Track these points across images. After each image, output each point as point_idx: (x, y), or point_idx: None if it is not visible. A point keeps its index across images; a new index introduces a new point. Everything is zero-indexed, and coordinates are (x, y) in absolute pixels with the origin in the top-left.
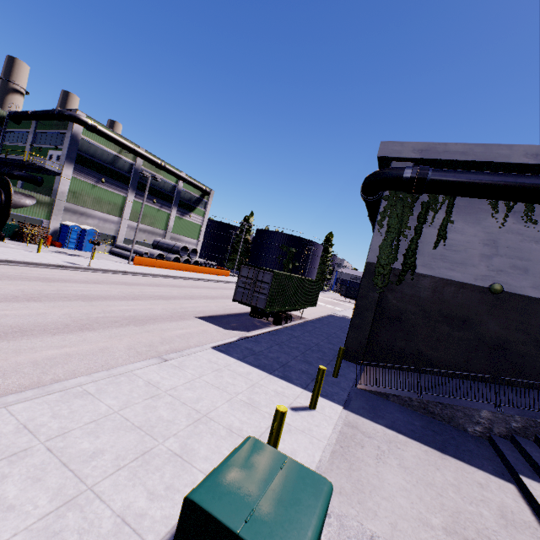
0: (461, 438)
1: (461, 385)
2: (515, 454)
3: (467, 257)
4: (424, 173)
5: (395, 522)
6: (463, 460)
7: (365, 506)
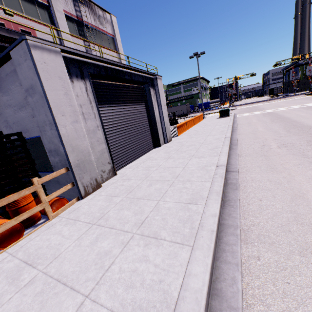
0: None
1: None
2: None
3: None
4: (306, 63)
5: None
6: None
7: None
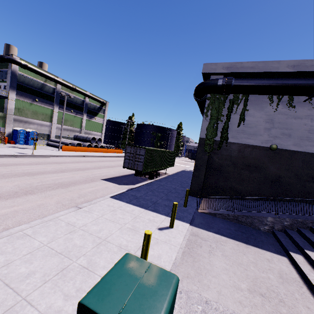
0: (257, 234)
1: (256, 203)
2: (286, 240)
3: (257, 130)
4: (230, 81)
5: (220, 290)
6: (258, 247)
7: (202, 283)
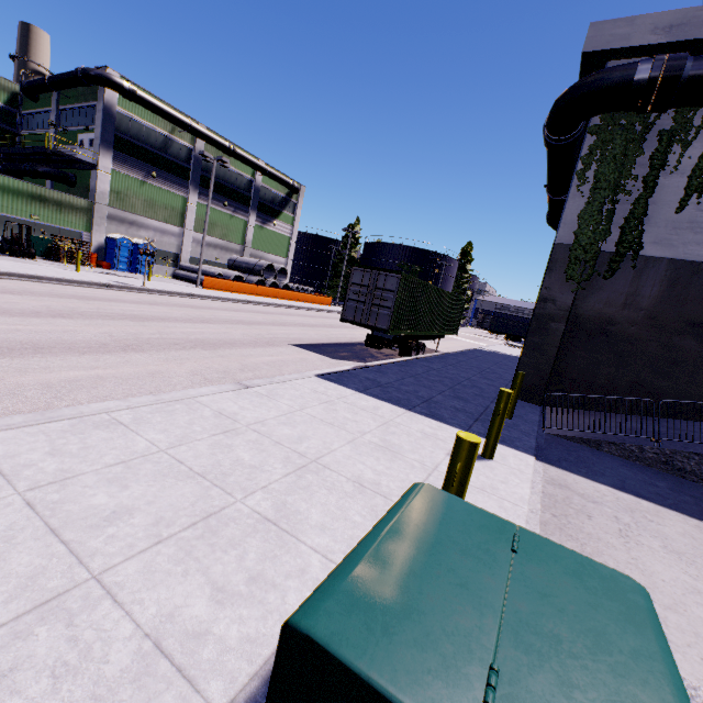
0: None
1: None
2: None
3: None
4: (678, 64)
5: None
6: None
7: None
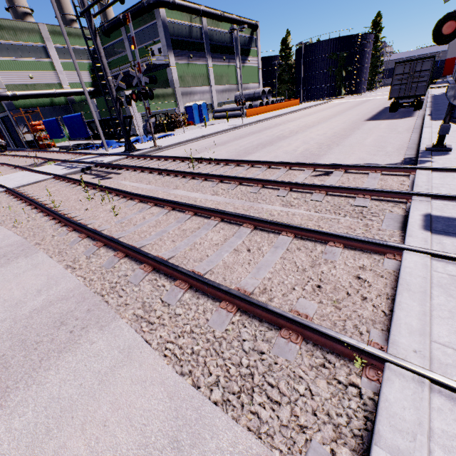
0: None
1: None
2: None
3: None
4: None
5: None
6: None
7: None
